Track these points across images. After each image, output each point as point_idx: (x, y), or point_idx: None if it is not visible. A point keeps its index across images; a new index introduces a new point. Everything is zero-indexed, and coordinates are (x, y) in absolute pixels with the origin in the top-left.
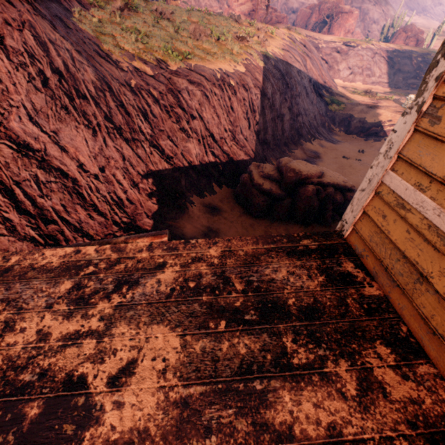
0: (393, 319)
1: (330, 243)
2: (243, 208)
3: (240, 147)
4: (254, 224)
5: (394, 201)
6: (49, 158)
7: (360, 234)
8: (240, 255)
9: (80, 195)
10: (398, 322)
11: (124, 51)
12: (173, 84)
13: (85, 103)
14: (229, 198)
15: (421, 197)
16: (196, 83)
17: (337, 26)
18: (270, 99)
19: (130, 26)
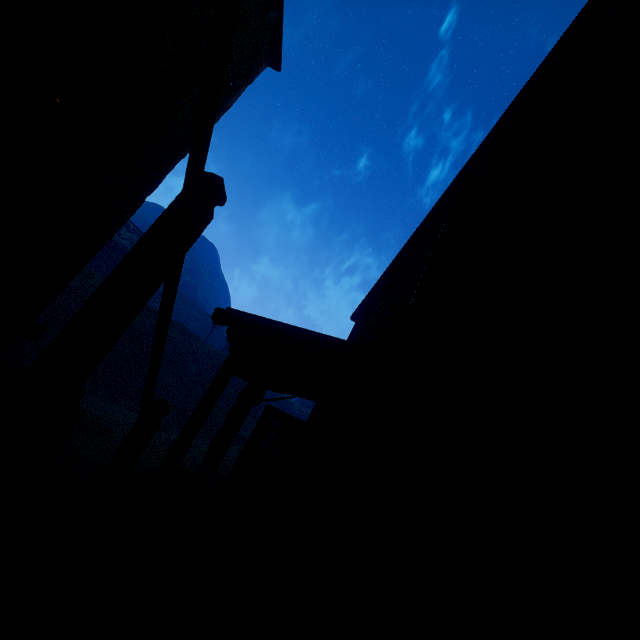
0: None
1: None
2: None
3: None
4: None
5: None
6: None
7: None
8: None
9: None
10: None
11: None
12: None
13: None
14: None
15: None
16: None
17: None
18: None
19: None
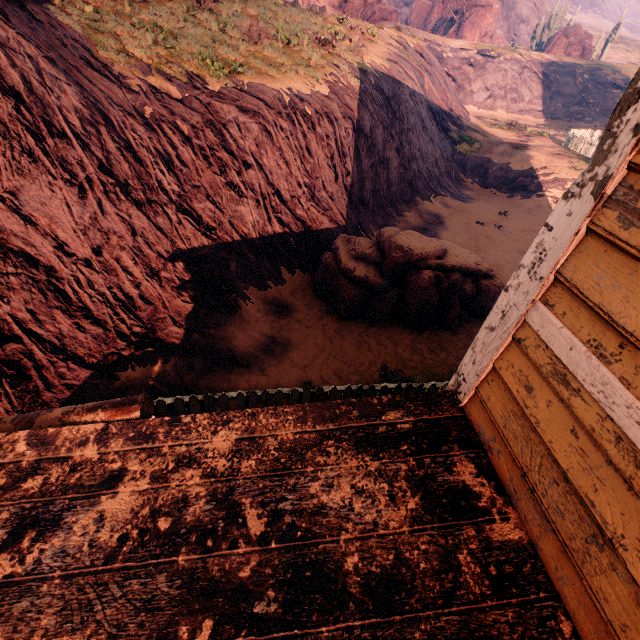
0: (545, 603)
1: (436, 417)
2: (327, 304)
3: (322, 211)
4: (343, 330)
5: (548, 364)
6: (3, 235)
7: (487, 408)
8: (268, 449)
9: (60, 294)
10: (554, 612)
11: (135, 59)
12: (214, 113)
13: (64, 144)
14: (306, 289)
15: (600, 372)
16: (251, 111)
17: (469, 25)
18: (369, 135)
19: (147, 19)
